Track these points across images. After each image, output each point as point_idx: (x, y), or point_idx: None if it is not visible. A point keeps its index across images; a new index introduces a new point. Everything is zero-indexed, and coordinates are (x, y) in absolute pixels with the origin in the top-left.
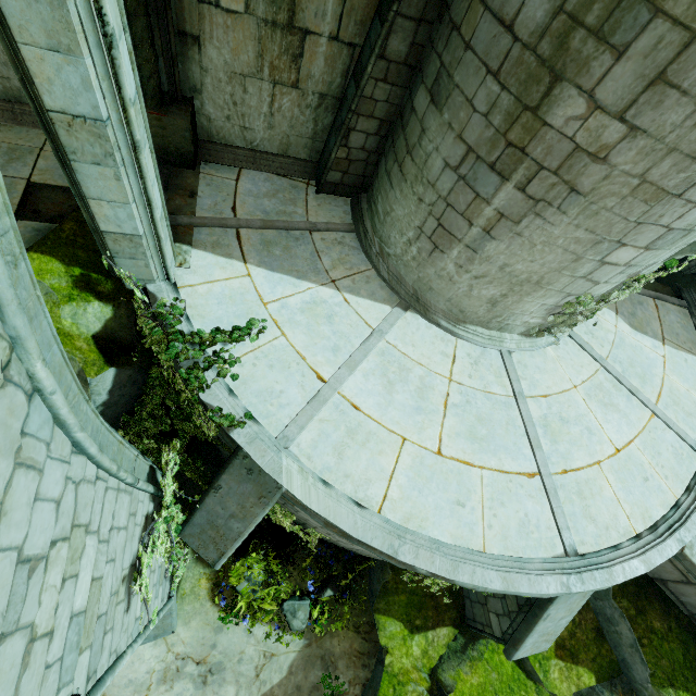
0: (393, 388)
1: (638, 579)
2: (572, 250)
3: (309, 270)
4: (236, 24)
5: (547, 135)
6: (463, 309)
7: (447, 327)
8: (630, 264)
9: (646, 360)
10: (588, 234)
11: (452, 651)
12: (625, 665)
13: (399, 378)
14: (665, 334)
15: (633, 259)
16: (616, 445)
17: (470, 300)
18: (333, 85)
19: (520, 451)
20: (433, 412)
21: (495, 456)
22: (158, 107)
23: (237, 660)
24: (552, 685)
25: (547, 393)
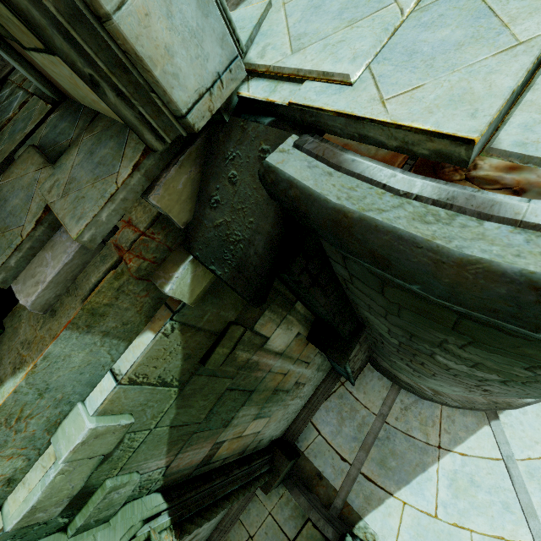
0: None
1: None
2: None
3: (420, 455)
4: (269, 421)
5: None
6: None
7: (535, 400)
8: None
9: None
10: None
11: None
12: None
13: None
14: None
15: None
16: None
17: None
18: (318, 362)
19: None
20: None
21: None
22: (272, 473)
23: None
24: None
25: None
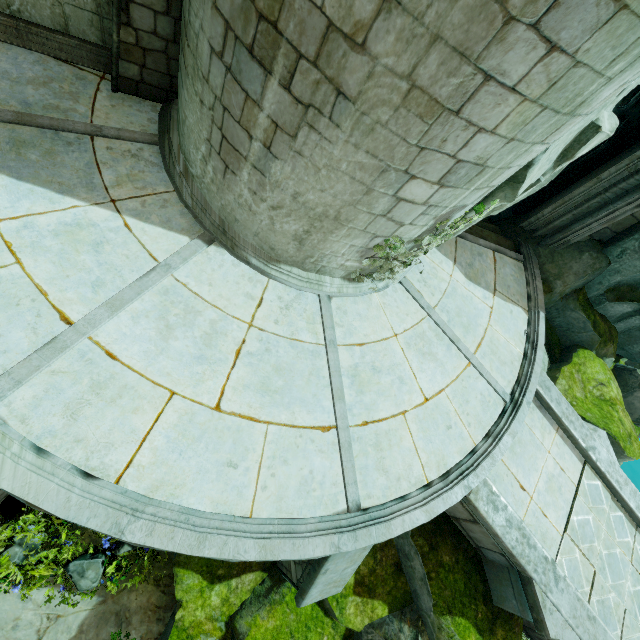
0: (171, 334)
1: (437, 517)
2: (360, 179)
3: (79, 184)
4: None
5: (295, 2)
6: (273, 246)
7: (258, 266)
8: (430, 204)
9: (474, 310)
10: (371, 158)
11: (256, 596)
12: (416, 595)
13: (182, 322)
14: (497, 286)
15: (431, 197)
16: (426, 394)
17: (276, 236)
18: None
19: (319, 404)
20: (220, 362)
21: (288, 409)
22: None
23: (11, 627)
24: (347, 620)
25: (364, 341)
